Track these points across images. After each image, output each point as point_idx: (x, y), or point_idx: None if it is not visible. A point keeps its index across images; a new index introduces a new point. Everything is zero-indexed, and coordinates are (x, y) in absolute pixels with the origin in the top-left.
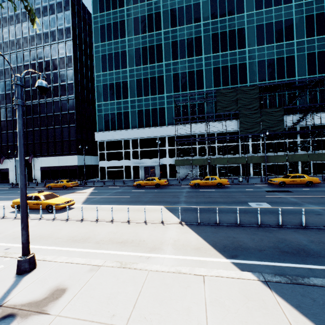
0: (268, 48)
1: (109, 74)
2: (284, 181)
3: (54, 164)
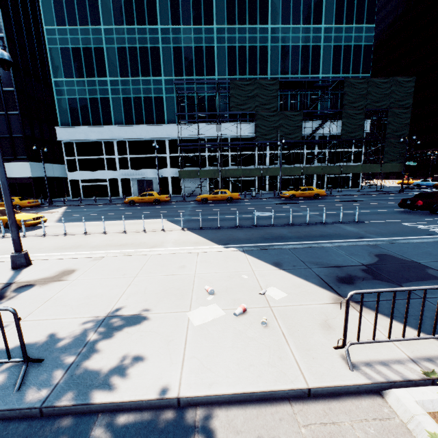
0: (294, 30)
1: (70, 31)
2: (294, 194)
3: None
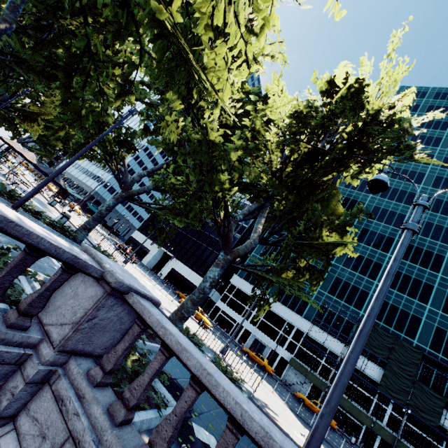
0: None
1: None
2: None
3: (184, 273)
